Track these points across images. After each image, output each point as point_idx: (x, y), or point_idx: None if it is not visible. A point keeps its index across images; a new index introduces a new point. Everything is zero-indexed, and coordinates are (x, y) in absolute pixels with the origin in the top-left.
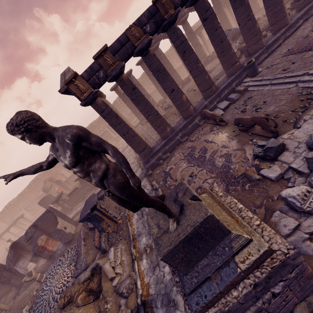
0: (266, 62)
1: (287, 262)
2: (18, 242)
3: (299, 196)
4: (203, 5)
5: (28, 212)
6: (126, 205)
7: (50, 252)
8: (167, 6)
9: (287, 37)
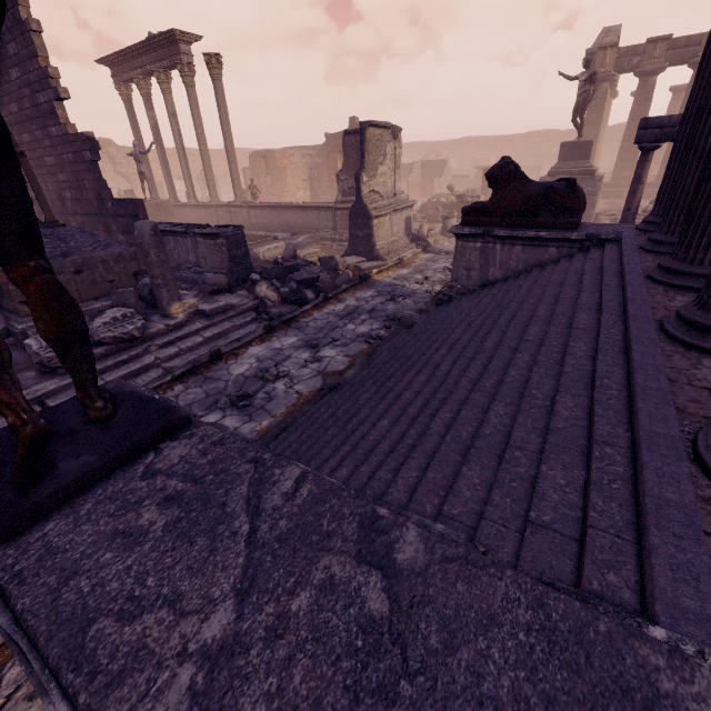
0: None
1: (594, 180)
2: None
3: None
4: None
5: None
6: (574, 114)
7: (413, 195)
8: None
9: None
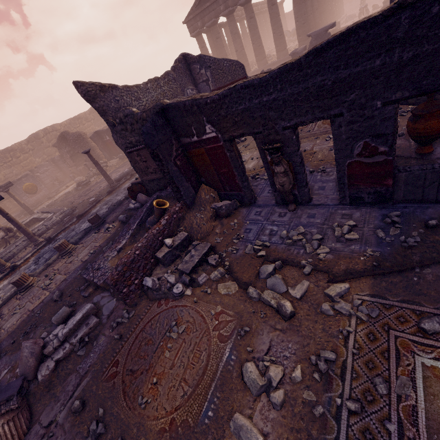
0: None
1: None
2: None
3: None
4: None
5: None
6: None
7: None
8: None
9: None
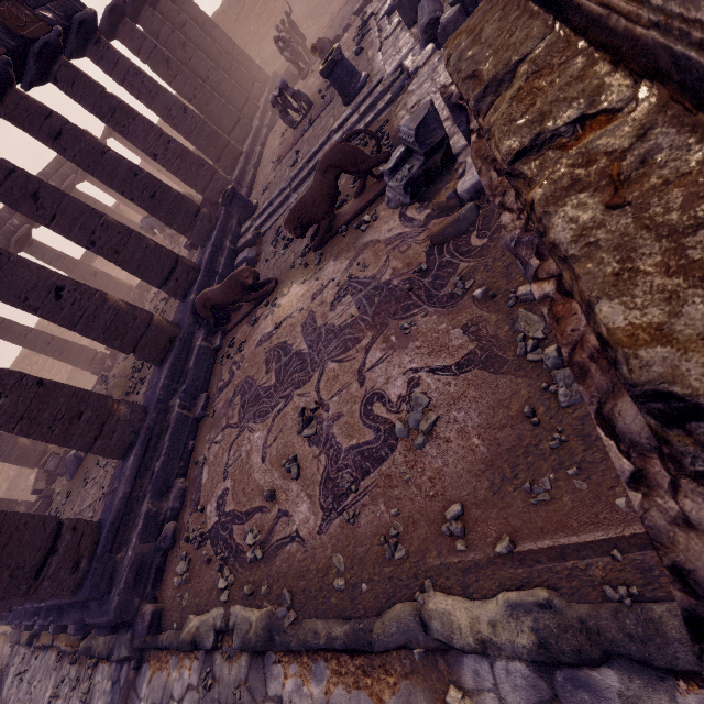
0: (255, 194)
1: None
2: None
3: None
4: (28, 104)
5: None
6: None
7: None
8: None
9: (257, 165)
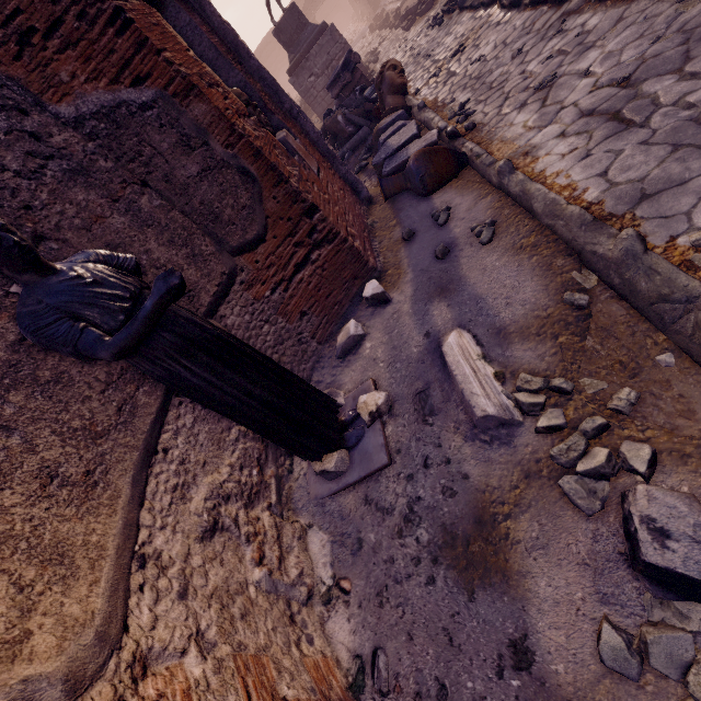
0: None
1: None
2: None
3: None
4: None
5: None
6: None
7: None
8: None
9: None
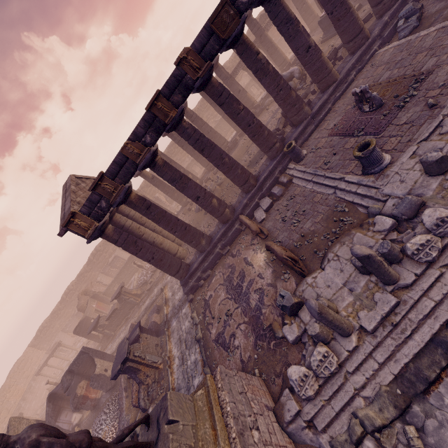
0: (312, 140)
1: None
2: (56, 392)
3: (296, 381)
4: (214, 90)
5: (67, 334)
6: None
7: (94, 401)
8: (165, 110)
9: (338, 98)
